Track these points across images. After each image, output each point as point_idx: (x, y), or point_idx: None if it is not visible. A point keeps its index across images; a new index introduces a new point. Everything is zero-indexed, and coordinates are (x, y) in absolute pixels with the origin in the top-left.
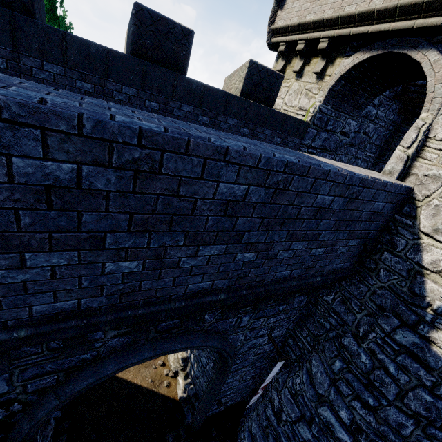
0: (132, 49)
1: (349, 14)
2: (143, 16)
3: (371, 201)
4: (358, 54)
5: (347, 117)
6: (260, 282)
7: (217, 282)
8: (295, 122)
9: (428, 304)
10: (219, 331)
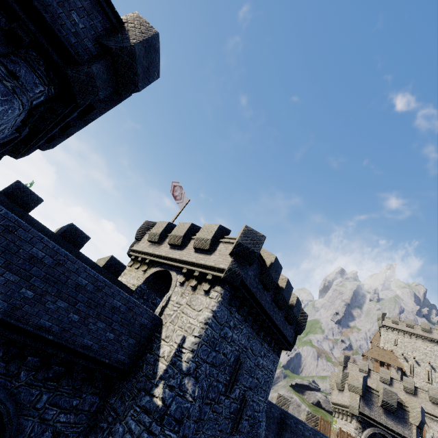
0: (60, 234)
1: (156, 254)
2: (72, 227)
3: (140, 316)
4: (158, 268)
5: (155, 295)
6: (74, 341)
7: (54, 325)
8: (127, 288)
9: (158, 375)
10: (19, 401)
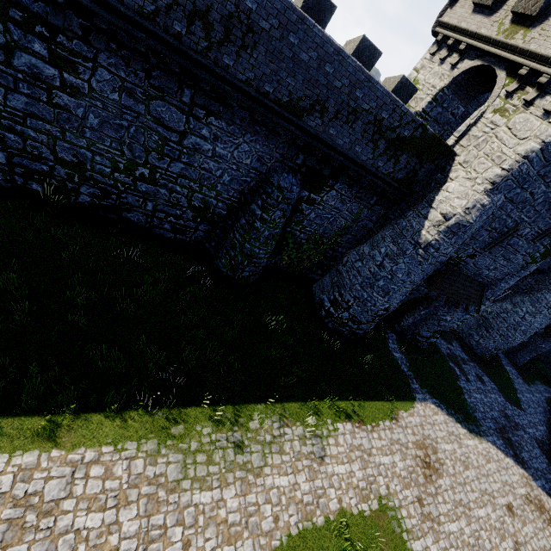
0: None
1: None
2: None
3: None
4: None
5: None
6: None
7: None
8: None
9: None
10: None
